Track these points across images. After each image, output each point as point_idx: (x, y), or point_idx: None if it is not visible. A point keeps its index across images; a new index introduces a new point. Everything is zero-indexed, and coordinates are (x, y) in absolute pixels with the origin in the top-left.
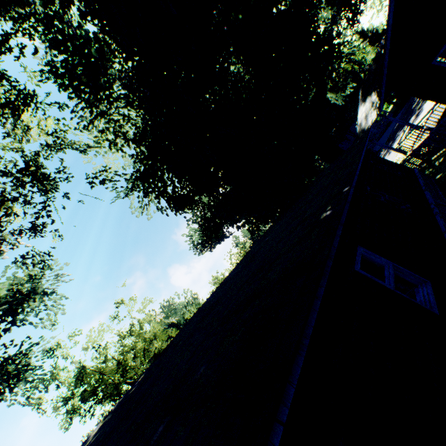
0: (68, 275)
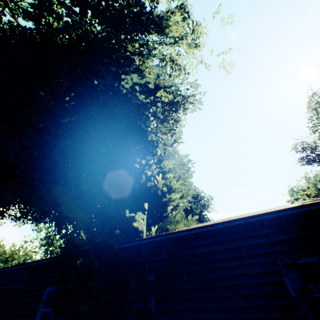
0: None
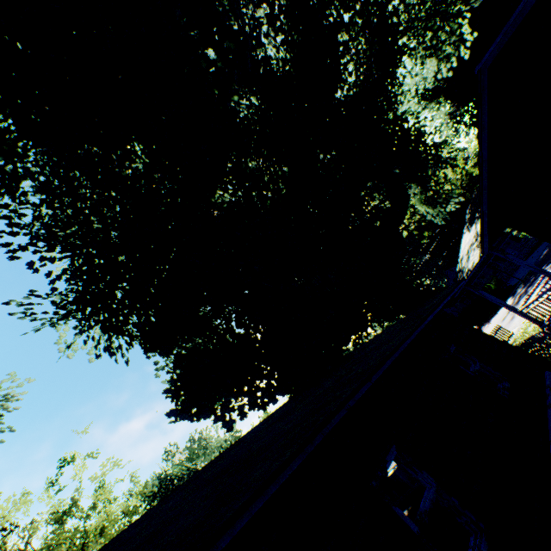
0: (18, 400)
